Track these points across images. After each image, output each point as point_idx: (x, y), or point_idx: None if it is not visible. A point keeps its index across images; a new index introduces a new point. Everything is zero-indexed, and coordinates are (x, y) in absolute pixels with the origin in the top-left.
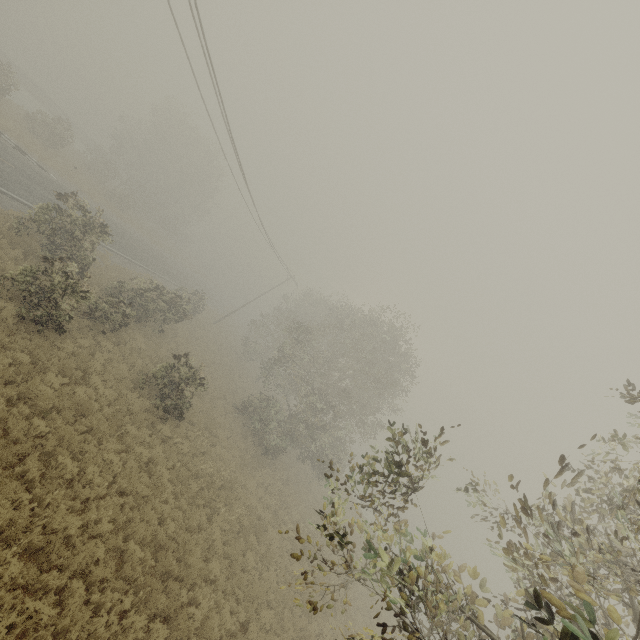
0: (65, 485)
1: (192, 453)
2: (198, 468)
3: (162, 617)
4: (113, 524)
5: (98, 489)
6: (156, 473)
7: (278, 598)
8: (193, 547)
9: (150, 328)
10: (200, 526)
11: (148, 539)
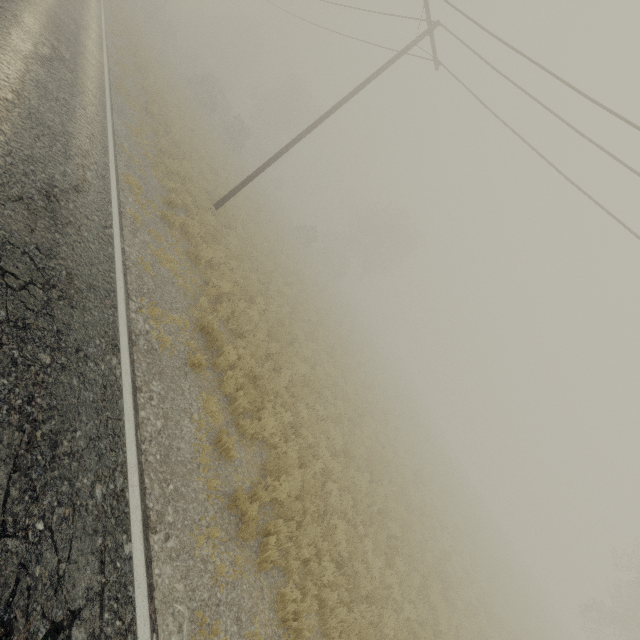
0: None
1: None
2: None
3: None
4: None
5: None
6: None
7: None
8: None
9: None
10: None
11: None
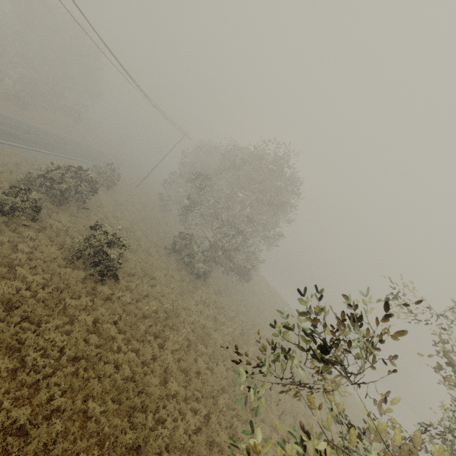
0: (9, 378)
1: (136, 299)
2: (143, 310)
3: (134, 447)
4: (71, 389)
5: (45, 369)
6: (104, 330)
7: (229, 382)
8: (150, 379)
9: (73, 207)
10: (155, 355)
11: (107, 389)
